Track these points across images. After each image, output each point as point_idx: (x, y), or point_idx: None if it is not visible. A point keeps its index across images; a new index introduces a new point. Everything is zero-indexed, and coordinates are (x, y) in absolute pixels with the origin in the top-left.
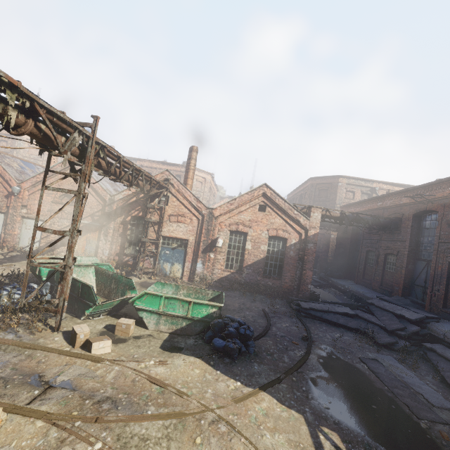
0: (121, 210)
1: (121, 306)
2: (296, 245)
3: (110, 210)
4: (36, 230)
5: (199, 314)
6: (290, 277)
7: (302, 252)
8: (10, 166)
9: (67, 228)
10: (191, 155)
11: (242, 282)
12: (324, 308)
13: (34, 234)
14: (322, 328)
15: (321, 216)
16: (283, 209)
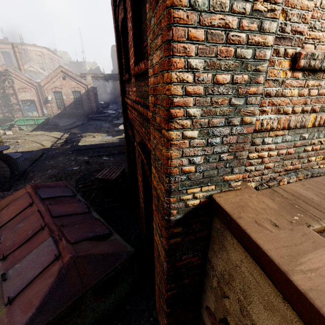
0: None
1: (12, 127)
2: (85, 93)
3: None
4: None
5: (39, 122)
6: (87, 107)
7: (88, 96)
8: None
9: None
10: (14, 50)
11: (68, 113)
12: (97, 116)
13: None
14: (93, 121)
15: (96, 77)
16: (73, 77)
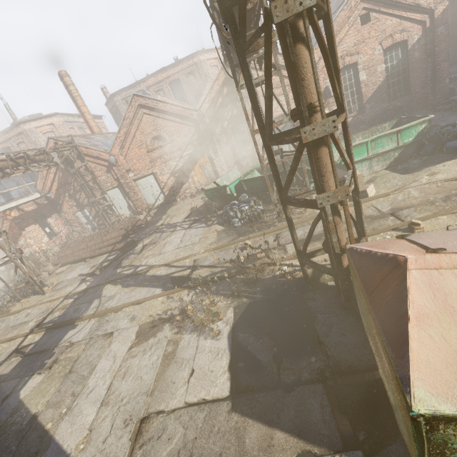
0: (214, 120)
1: None
2: (420, 41)
3: (204, 127)
4: (253, 135)
5: (409, 138)
6: (420, 84)
7: (430, 45)
8: (83, 144)
9: (177, 167)
10: None
11: (368, 119)
12: None
13: (254, 139)
14: None
15: None
16: (394, 1)
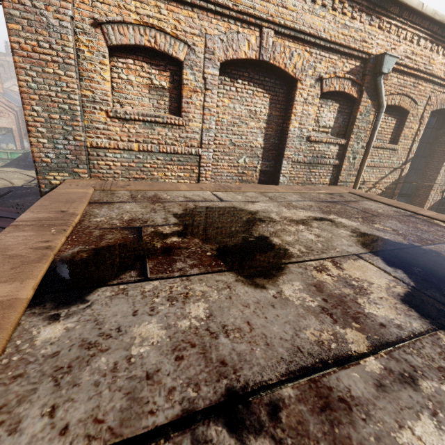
0: None
1: None
2: None
3: None
4: None
5: (14, 157)
6: None
7: None
8: None
9: None
10: None
11: None
12: None
13: None
14: None
15: None
16: None
